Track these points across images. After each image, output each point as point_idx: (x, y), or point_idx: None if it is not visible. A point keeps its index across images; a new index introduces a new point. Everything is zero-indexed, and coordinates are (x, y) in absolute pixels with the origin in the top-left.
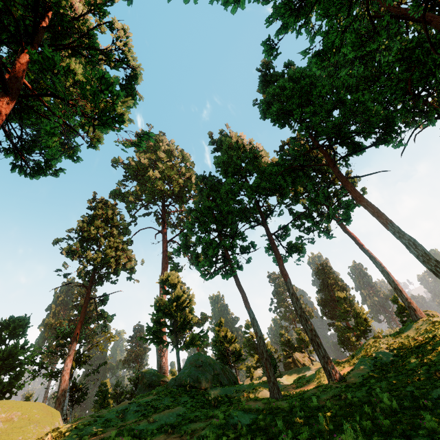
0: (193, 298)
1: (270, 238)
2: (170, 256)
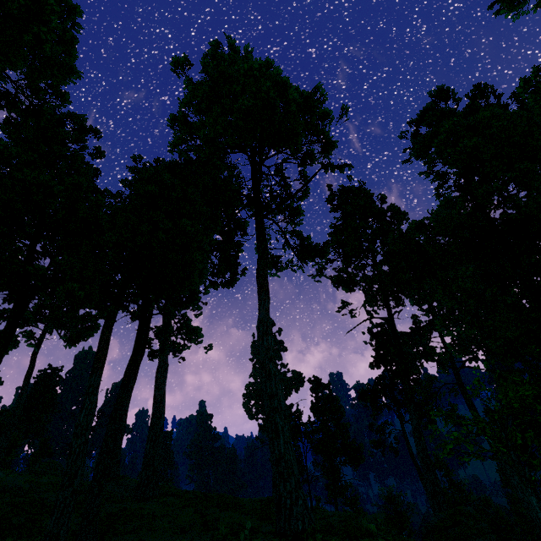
0: None
1: None
2: None
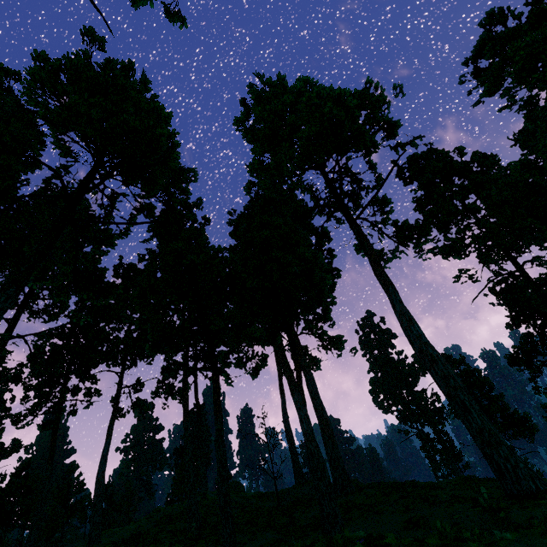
0: None
1: (118, 392)
2: (5, 356)
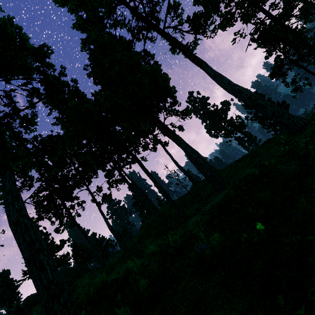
0: (53, 240)
1: (92, 196)
2: None
